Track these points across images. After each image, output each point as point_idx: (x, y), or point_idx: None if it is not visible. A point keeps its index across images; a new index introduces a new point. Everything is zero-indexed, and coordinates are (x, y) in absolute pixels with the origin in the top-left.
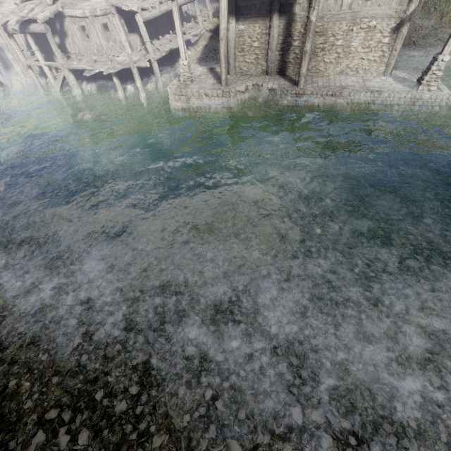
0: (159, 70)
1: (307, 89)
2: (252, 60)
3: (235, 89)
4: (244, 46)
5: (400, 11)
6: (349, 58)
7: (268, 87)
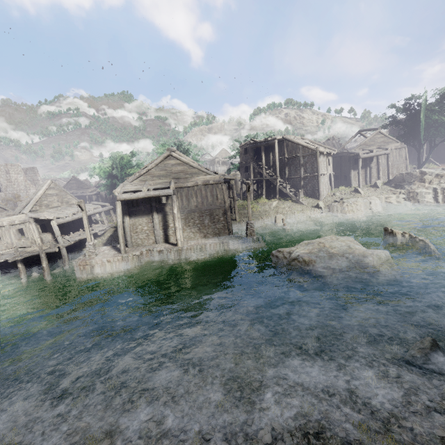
0: (67, 255)
1: (184, 246)
2: (144, 237)
3: (132, 254)
4: (137, 230)
5: (222, 206)
6: (206, 229)
7: (157, 249)
